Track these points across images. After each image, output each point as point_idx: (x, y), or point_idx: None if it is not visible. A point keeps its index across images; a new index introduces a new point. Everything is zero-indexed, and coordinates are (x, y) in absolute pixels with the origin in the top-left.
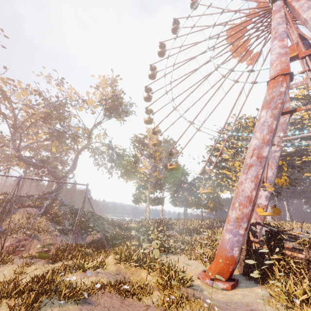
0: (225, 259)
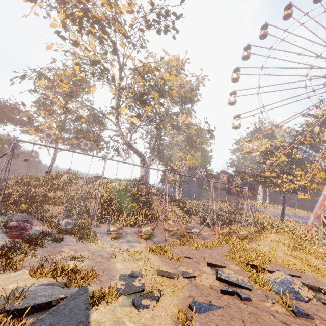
0: None
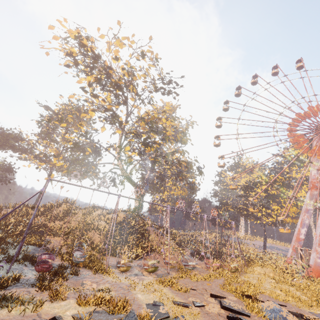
0: (319, 271)
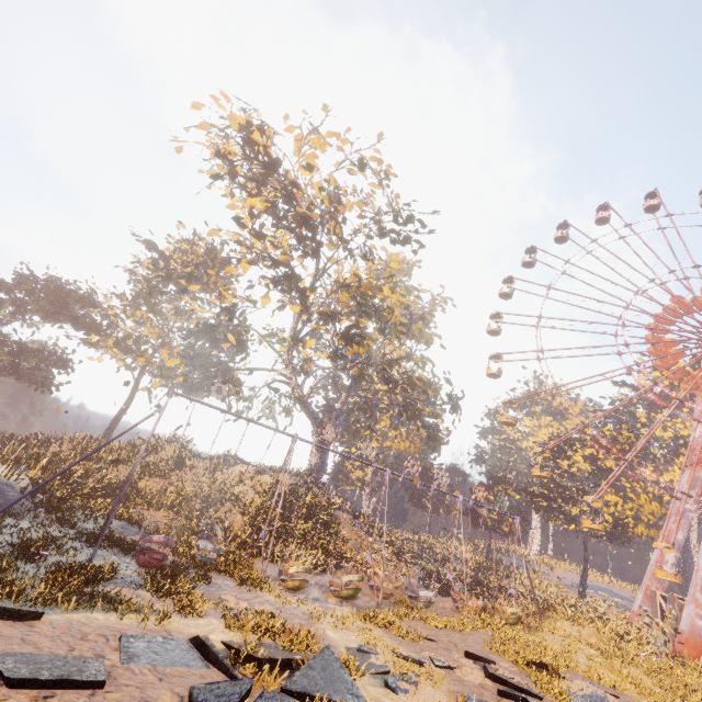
0: (701, 646)
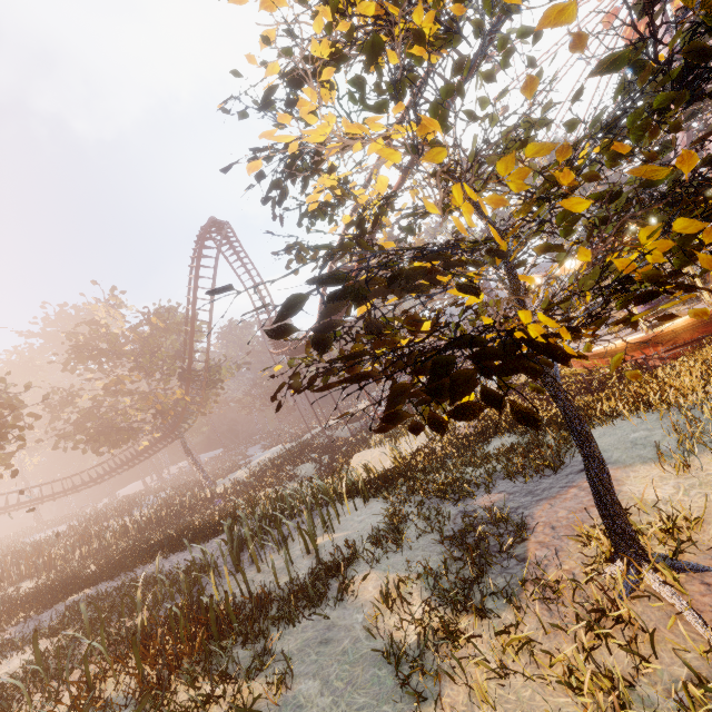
0: None
